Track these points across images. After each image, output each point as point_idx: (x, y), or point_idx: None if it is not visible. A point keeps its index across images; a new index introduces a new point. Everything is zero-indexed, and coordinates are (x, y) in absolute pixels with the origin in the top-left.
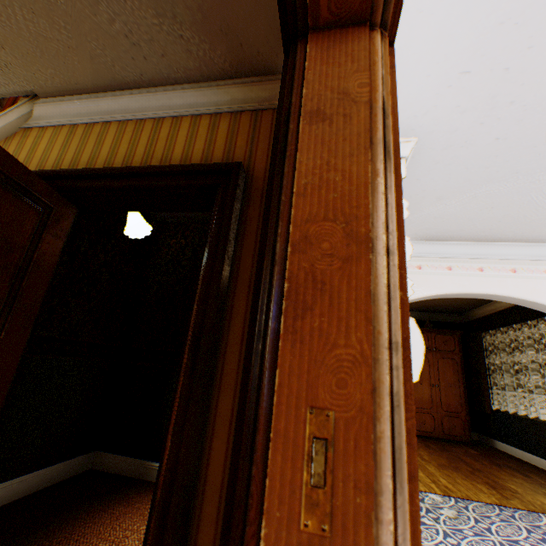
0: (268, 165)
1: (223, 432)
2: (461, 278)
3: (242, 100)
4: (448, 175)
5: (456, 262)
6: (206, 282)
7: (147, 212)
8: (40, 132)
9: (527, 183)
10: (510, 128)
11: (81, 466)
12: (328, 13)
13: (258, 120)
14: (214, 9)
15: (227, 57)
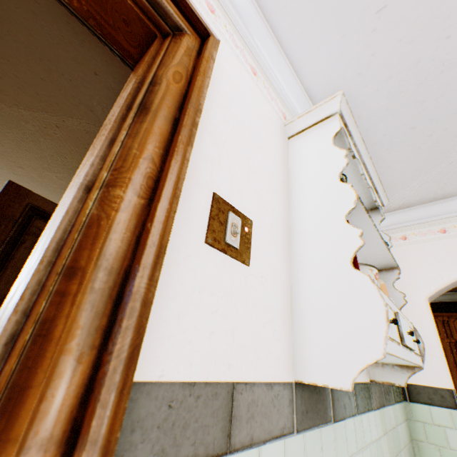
0: None
1: None
2: None
3: None
4: (449, 107)
5: None
6: None
7: None
8: None
9: None
10: None
11: None
12: (134, 48)
13: None
14: None
15: None
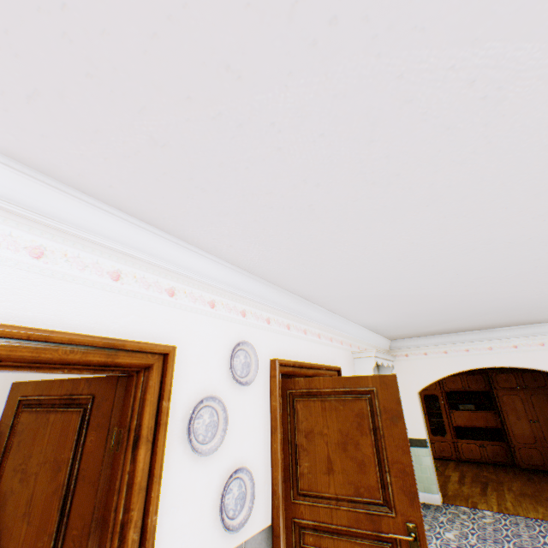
0: None
1: None
2: (476, 357)
3: None
4: (419, 324)
5: (471, 345)
6: None
7: None
8: None
9: (469, 320)
10: (429, 317)
11: None
12: None
13: None
14: None
15: None
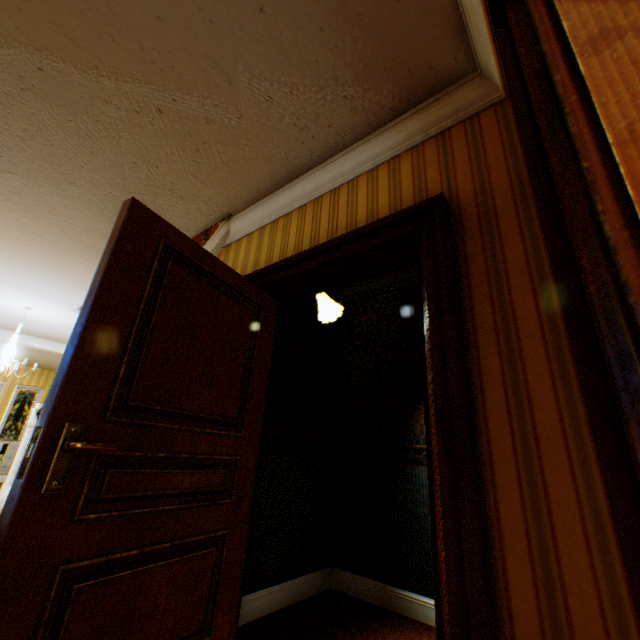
0: (475, 184)
1: (518, 547)
2: None
3: (420, 130)
4: None
5: None
6: (434, 344)
7: (341, 286)
8: (237, 245)
9: None
10: None
11: (320, 583)
12: None
13: (446, 142)
14: (374, 51)
15: (394, 93)
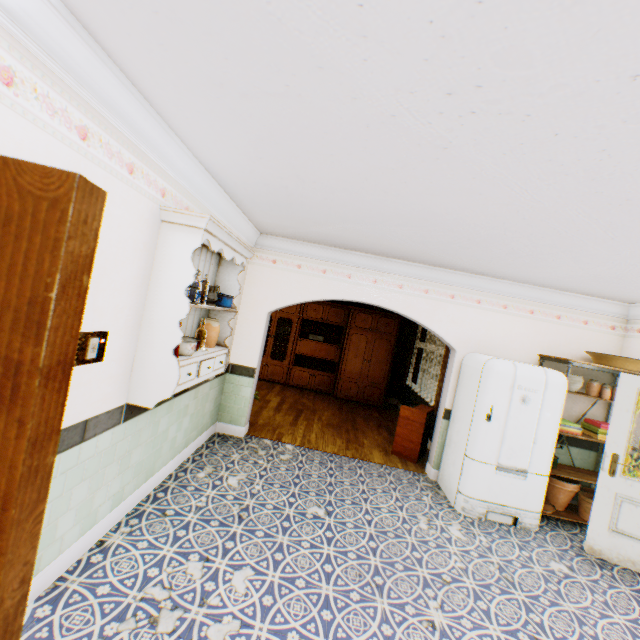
0: None
1: None
2: (356, 287)
3: None
4: (309, 211)
5: (357, 271)
6: None
7: None
8: None
9: (378, 229)
10: (330, 196)
11: None
12: None
13: None
14: None
15: None
